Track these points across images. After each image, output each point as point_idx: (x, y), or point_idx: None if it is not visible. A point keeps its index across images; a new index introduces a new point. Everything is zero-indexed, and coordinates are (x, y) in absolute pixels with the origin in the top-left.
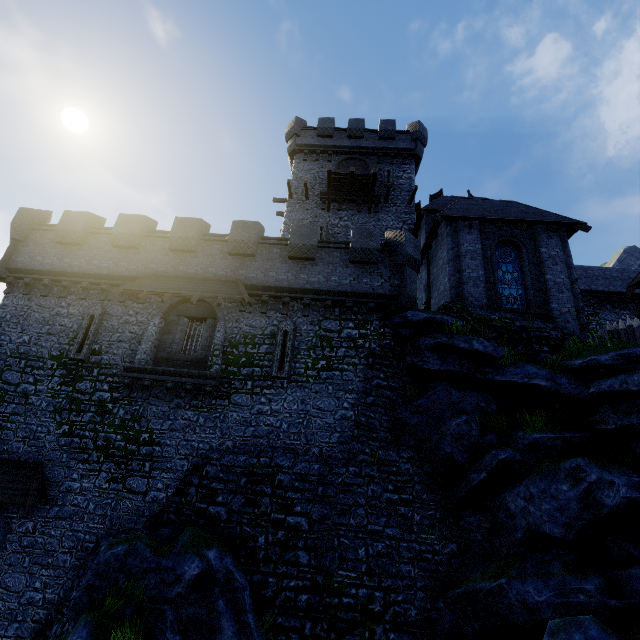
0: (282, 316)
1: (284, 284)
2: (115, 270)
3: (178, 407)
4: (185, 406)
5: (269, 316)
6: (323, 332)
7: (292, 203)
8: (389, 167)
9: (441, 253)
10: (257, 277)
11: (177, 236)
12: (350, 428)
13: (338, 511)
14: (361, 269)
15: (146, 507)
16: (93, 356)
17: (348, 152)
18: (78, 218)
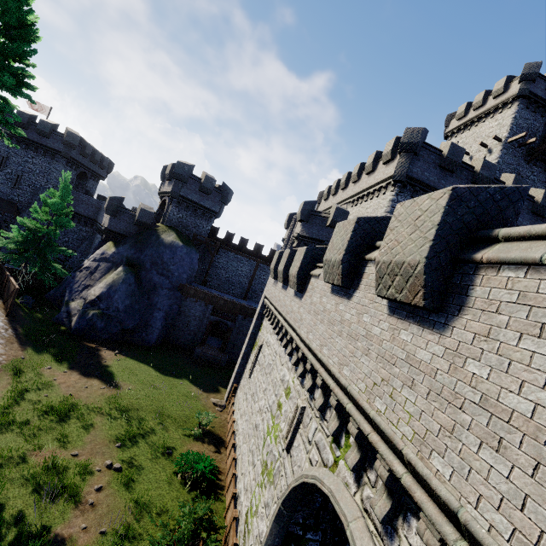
0: None
1: None
2: None
3: None
4: None
5: None
6: None
7: (508, 147)
8: None
9: None
10: None
11: None
12: None
13: None
14: None
15: None
16: None
17: None
18: (460, 153)
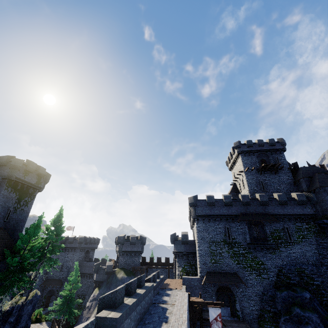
0: (283, 223)
1: (281, 213)
2: (228, 213)
3: (265, 253)
4: (267, 253)
5: (279, 223)
6: (297, 227)
7: (247, 173)
8: (275, 155)
9: (320, 196)
10: (272, 211)
11: (244, 201)
12: (317, 255)
13: (326, 279)
14: (302, 206)
15: (270, 282)
16: (233, 240)
17: (259, 151)
18: (212, 198)
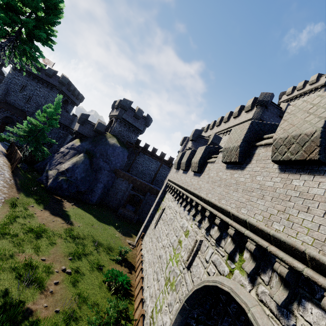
0: None
1: None
2: None
3: None
4: None
5: None
6: None
7: None
8: None
9: None
10: None
11: None
12: None
13: None
14: None
15: None
16: None
17: None
18: None
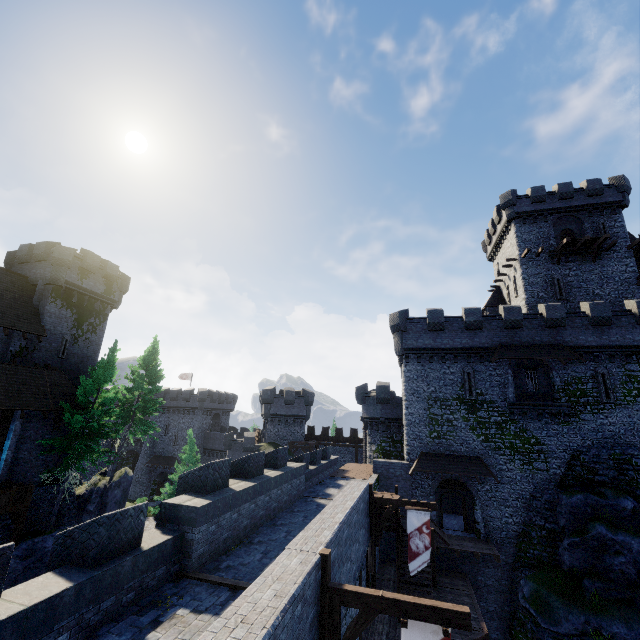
0: (595, 364)
1: (593, 344)
2: (472, 344)
3: (547, 423)
4: (551, 422)
5: (585, 364)
6: (628, 372)
7: (525, 262)
8: (600, 219)
9: None
10: (571, 341)
11: (510, 320)
12: None
13: None
14: None
15: (551, 477)
16: (479, 397)
17: (561, 212)
18: (439, 314)
